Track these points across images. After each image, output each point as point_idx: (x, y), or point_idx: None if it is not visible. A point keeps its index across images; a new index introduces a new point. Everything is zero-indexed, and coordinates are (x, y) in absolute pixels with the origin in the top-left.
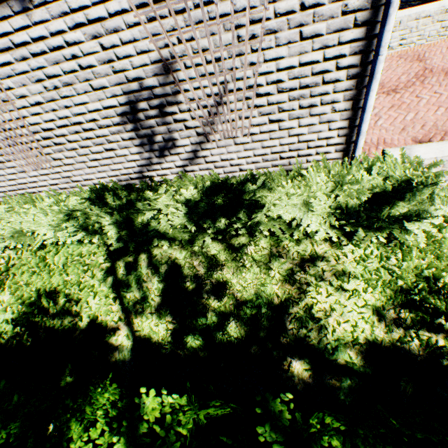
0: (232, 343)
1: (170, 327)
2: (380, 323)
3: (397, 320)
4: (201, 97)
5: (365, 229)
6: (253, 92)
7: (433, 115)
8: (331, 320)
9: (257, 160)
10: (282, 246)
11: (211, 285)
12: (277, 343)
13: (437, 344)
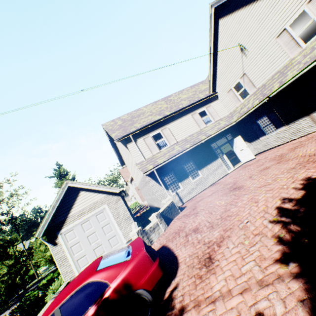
0: None
1: None
2: None
3: None
4: None
5: None
6: None
7: None
8: None
9: None
10: None
11: None
12: None
13: None
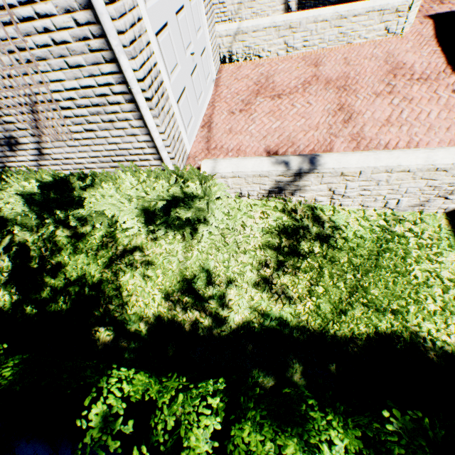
0: (58, 312)
1: (15, 297)
2: (166, 303)
3: (179, 301)
4: (16, 105)
5: (168, 228)
6: (55, 106)
7: (293, 126)
8: (134, 299)
9: (95, 161)
10: (113, 237)
11: (51, 266)
12: (93, 314)
13: (201, 321)
